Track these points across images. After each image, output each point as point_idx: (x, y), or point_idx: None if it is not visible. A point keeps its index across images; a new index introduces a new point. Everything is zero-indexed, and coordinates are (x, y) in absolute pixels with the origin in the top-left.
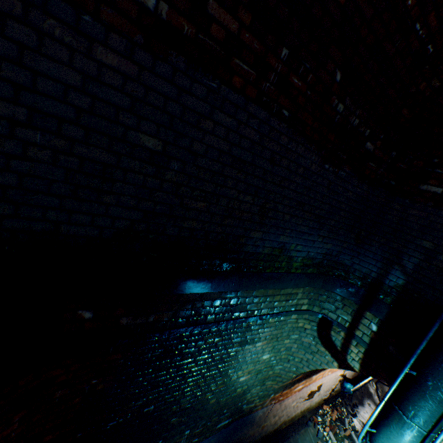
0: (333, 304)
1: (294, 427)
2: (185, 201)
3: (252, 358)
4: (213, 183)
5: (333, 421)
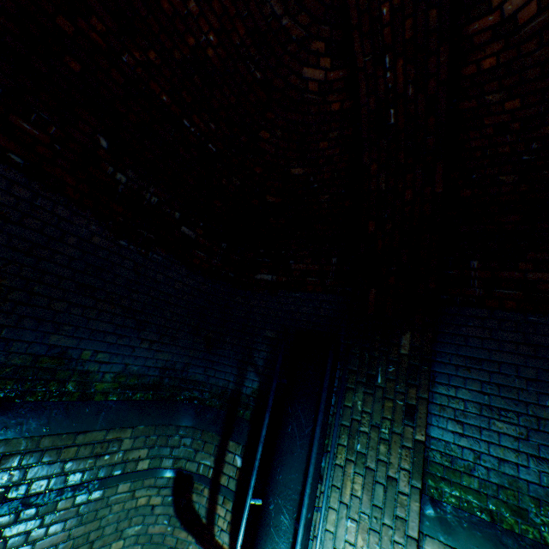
0: (192, 447)
1: None
2: None
3: None
4: None
5: None
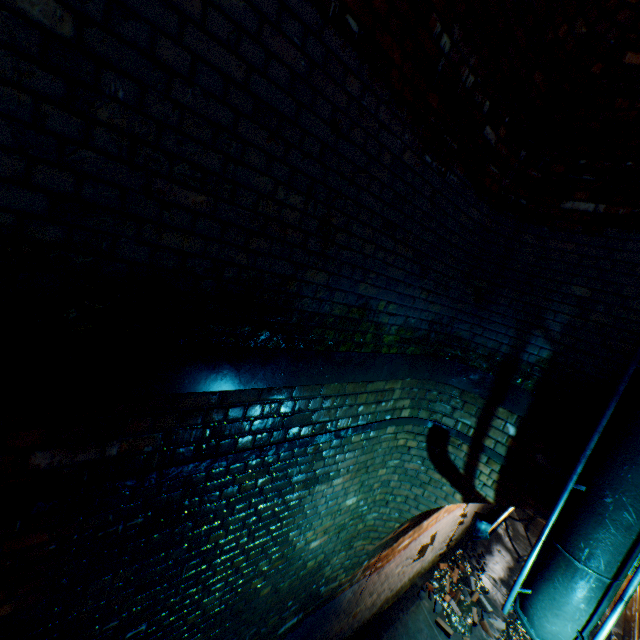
0: (449, 404)
1: (401, 604)
2: (158, 184)
3: (329, 507)
4: (218, 152)
5: (454, 585)
